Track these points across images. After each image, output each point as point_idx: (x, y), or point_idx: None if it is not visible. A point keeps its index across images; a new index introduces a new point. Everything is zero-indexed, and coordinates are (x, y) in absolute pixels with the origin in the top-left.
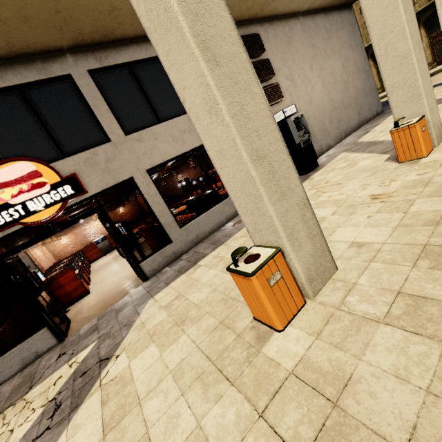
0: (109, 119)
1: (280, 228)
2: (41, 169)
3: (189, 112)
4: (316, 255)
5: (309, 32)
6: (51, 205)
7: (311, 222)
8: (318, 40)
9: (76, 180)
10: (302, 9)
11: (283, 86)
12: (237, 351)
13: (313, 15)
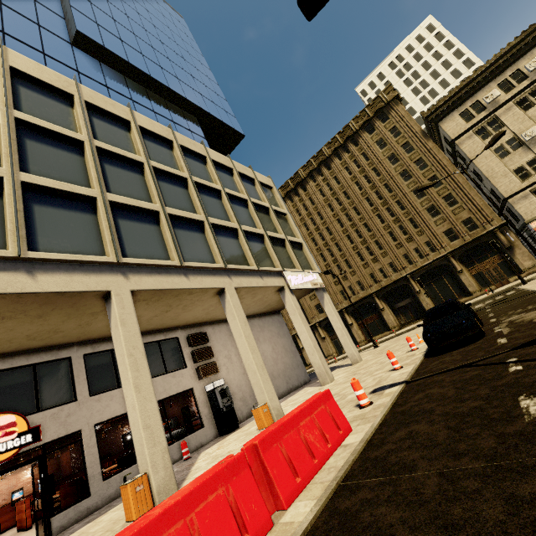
0: (83, 385)
1: (148, 461)
2: (18, 420)
3: (127, 404)
4: (166, 479)
5: None
6: (10, 450)
7: (167, 460)
8: (253, 332)
9: (38, 430)
10: None
11: (222, 362)
12: (109, 535)
13: (251, 318)
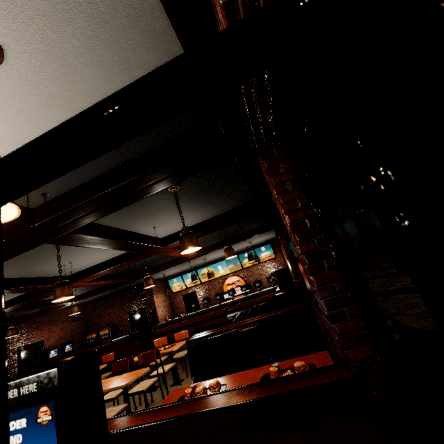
0: None
1: None
2: None
3: None
4: None
5: None
6: None
7: None
8: None
9: None
10: None
11: None
12: None
13: None
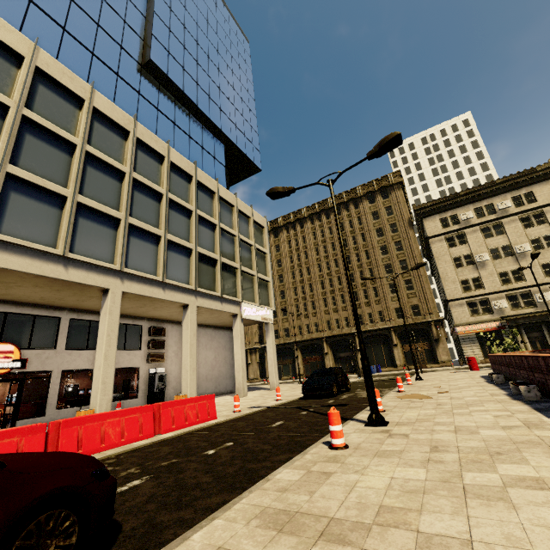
0: (63, 340)
1: (98, 402)
2: (16, 351)
3: (95, 365)
4: None
5: (199, 334)
6: (5, 368)
7: (109, 406)
8: (204, 339)
9: (26, 361)
10: (198, 323)
11: (169, 355)
12: None
13: (206, 327)
